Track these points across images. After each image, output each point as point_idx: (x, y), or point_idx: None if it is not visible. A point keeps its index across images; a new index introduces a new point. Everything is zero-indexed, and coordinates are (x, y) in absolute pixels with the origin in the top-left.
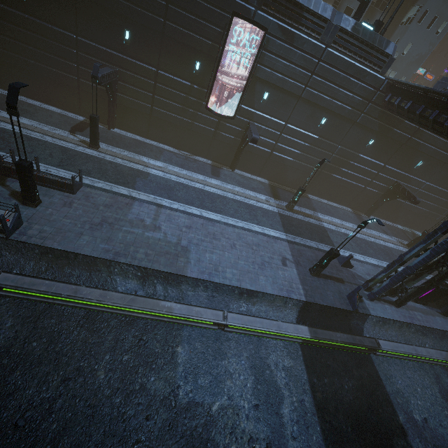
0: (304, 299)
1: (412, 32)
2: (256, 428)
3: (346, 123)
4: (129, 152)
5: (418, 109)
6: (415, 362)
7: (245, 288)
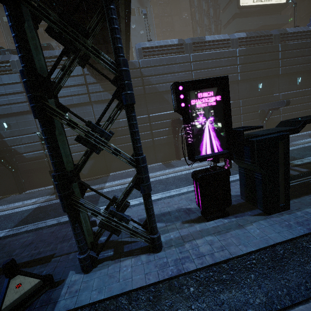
0: None
1: None
2: None
3: (85, 107)
4: None
5: None
6: None
7: None
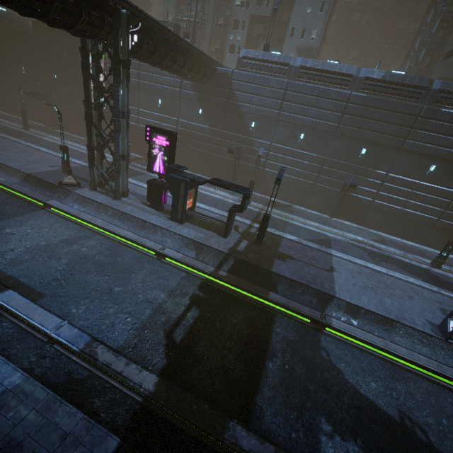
0: (28, 173)
1: (289, 45)
2: None
3: (175, 100)
4: (46, 134)
5: None
6: (81, 227)
7: None
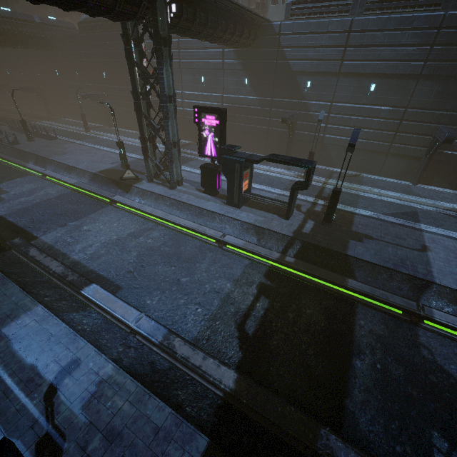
0: (94, 172)
1: None
2: (4, 197)
3: (218, 74)
4: (103, 133)
5: None
6: (144, 219)
7: (68, 165)
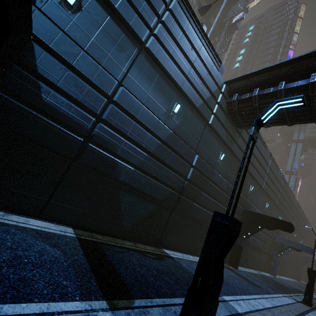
0: None
1: None
2: None
3: (199, 122)
4: None
5: (305, 81)
6: None
7: None
